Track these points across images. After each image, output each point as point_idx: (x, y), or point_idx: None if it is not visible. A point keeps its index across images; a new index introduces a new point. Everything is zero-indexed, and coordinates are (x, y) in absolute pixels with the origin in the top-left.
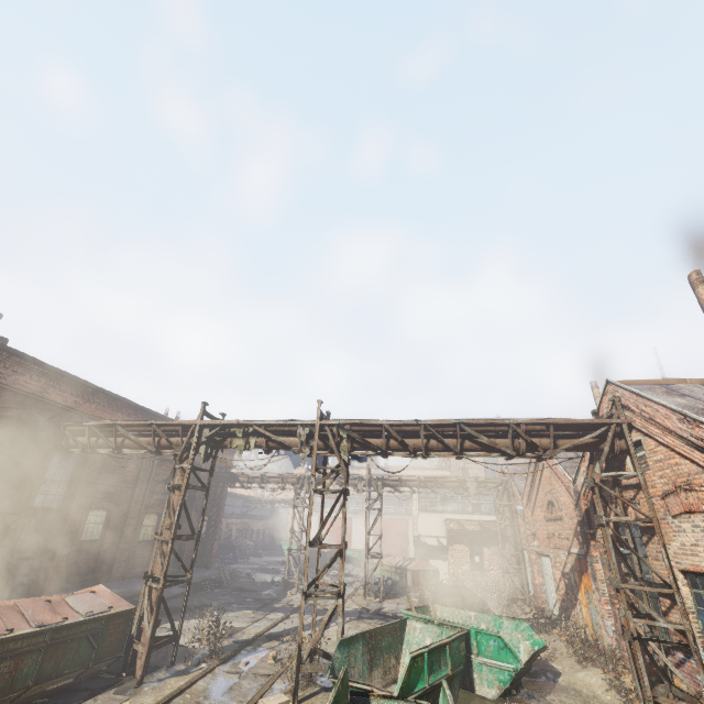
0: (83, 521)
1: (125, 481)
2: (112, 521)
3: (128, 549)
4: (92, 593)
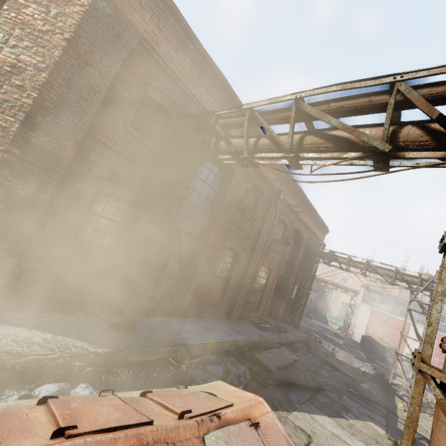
0: (215, 256)
1: (251, 229)
2: (237, 264)
3: (245, 294)
4: (254, 429)
